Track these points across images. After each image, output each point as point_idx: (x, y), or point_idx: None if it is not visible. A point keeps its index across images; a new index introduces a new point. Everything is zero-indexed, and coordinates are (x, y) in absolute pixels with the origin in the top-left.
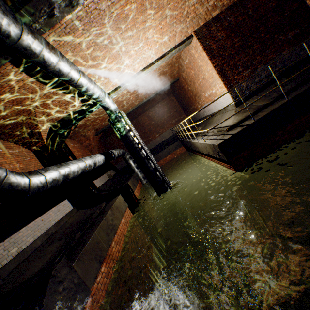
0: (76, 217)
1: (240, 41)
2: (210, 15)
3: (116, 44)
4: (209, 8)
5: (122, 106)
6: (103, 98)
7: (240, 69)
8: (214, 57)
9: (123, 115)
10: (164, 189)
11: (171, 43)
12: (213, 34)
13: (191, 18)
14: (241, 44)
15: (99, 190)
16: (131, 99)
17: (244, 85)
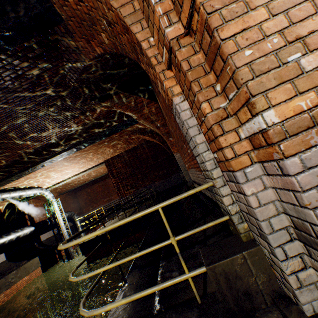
0: (2, 268)
1: (131, 170)
2: (113, 154)
3: (42, 175)
4: (108, 154)
5: (78, 181)
6: (41, 193)
7: (129, 187)
8: (114, 177)
9: (53, 203)
10: (69, 258)
11: (89, 166)
12: (115, 163)
13: (97, 158)
14: (131, 173)
15: (41, 243)
16: (84, 177)
17: (130, 198)
